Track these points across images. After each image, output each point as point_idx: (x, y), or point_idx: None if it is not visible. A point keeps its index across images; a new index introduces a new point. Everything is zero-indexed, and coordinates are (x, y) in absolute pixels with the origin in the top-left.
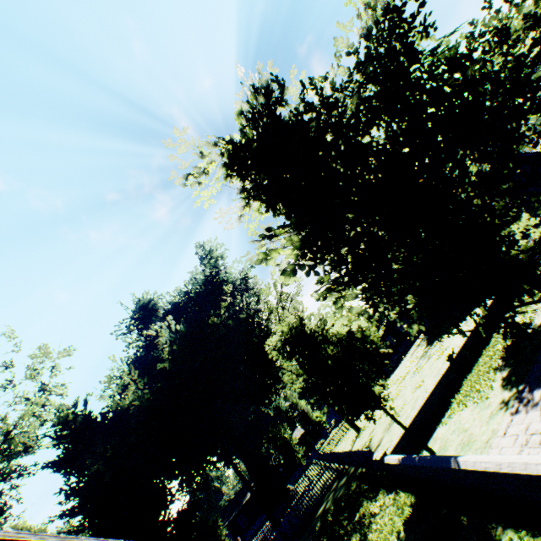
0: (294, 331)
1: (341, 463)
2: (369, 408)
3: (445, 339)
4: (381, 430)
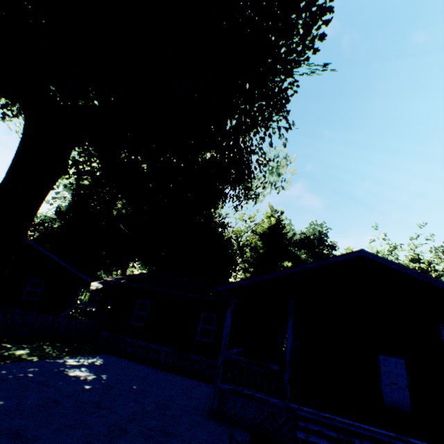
0: None
1: None
2: None
3: None
4: None
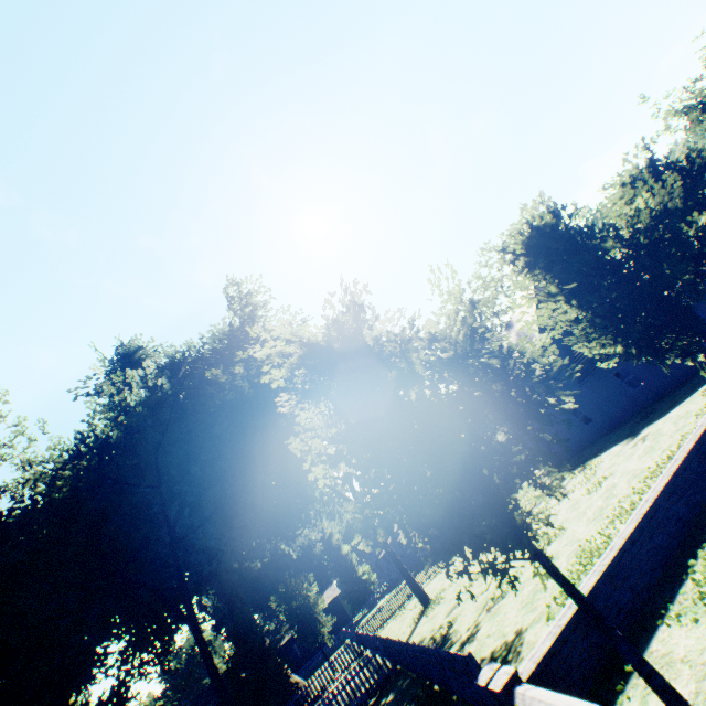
0: (336, 331)
1: (391, 661)
2: (501, 546)
3: (595, 466)
4: (474, 609)
